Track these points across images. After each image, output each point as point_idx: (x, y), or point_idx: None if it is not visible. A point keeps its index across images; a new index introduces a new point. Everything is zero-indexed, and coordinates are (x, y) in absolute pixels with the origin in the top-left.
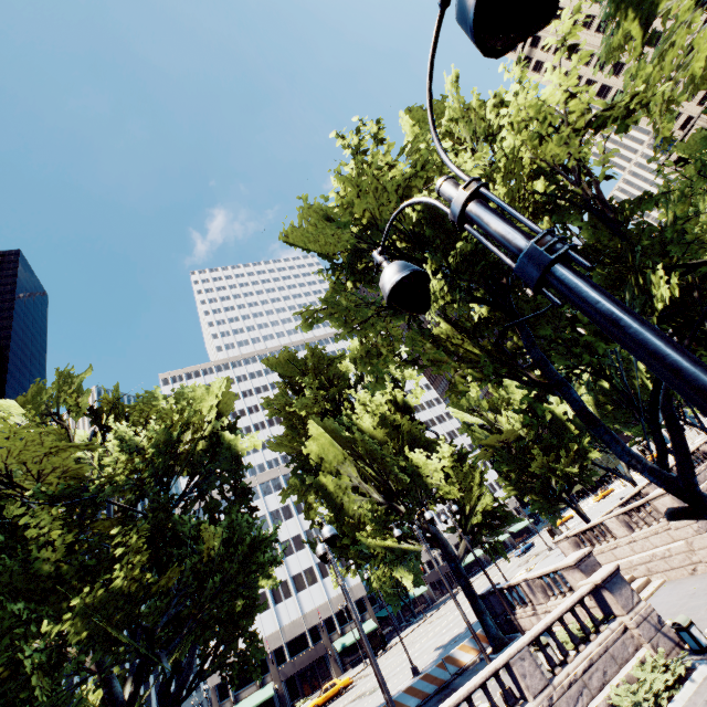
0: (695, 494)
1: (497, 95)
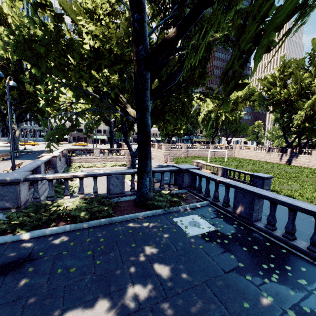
0: (126, 140)
1: None
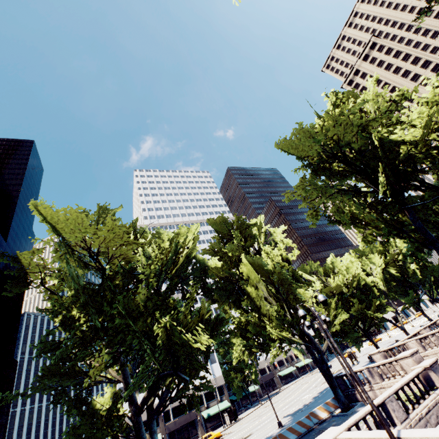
0: None
1: (401, 91)
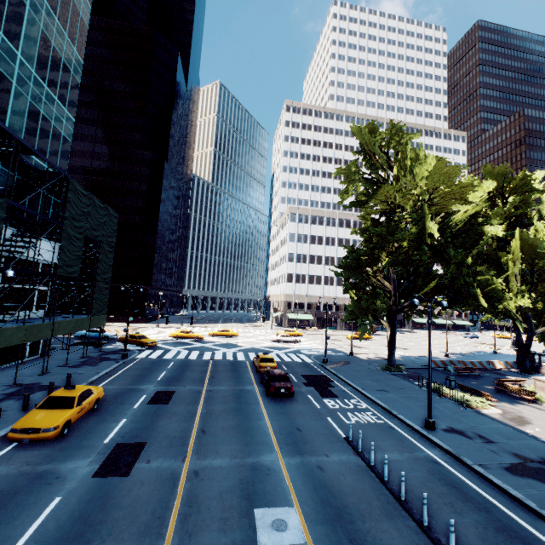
0: None
1: None
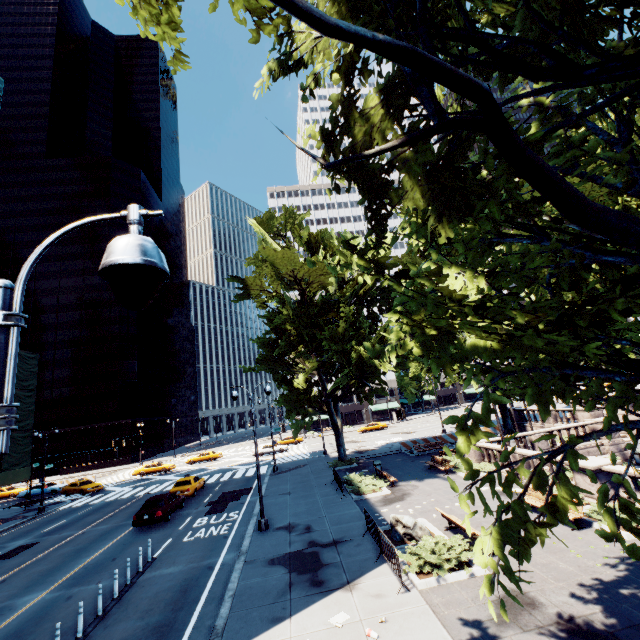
0: None
1: None
